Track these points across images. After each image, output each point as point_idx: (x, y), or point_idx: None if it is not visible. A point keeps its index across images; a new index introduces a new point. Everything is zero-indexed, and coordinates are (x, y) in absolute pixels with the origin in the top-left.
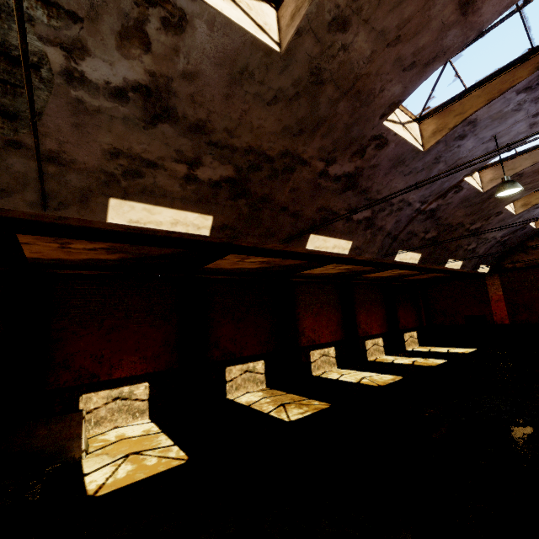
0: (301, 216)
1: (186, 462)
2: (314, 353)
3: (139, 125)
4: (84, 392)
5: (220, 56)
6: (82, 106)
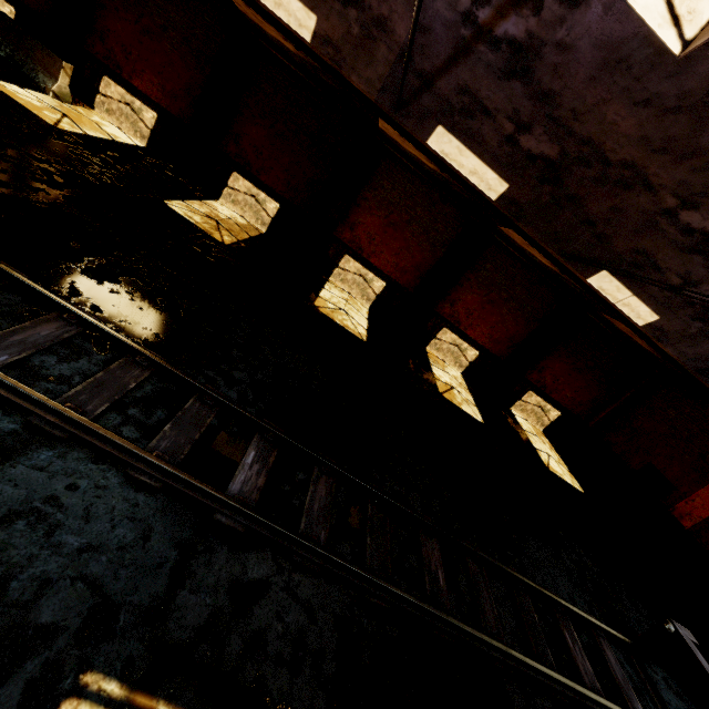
0: None
1: (50, 124)
2: (351, 261)
3: None
4: (108, 75)
5: None
6: None
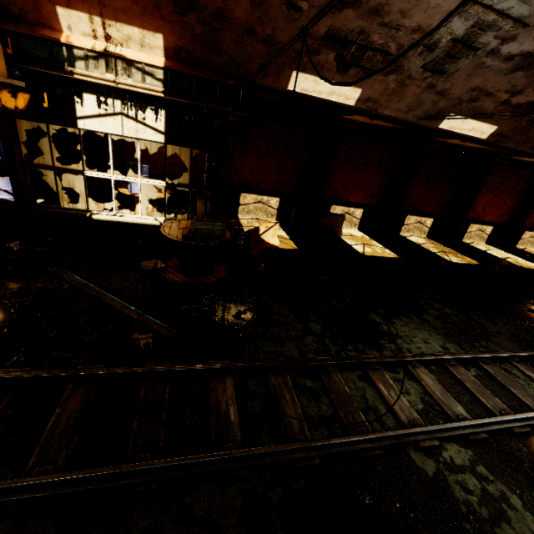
0: None
1: (398, 258)
2: (473, 226)
3: (503, 73)
4: (334, 204)
5: None
6: (481, 65)
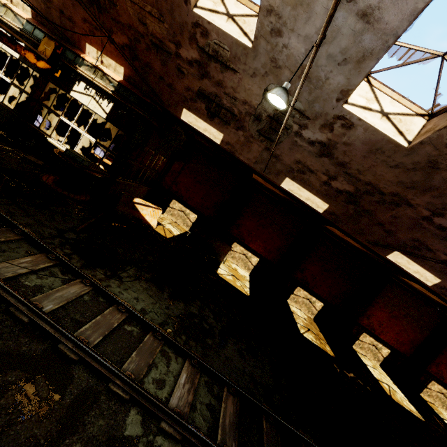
0: (394, 235)
1: (247, 295)
2: (367, 336)
3: (314, 155)
4: (236, 242)
5: (366, 141)
6: (295, 143)
